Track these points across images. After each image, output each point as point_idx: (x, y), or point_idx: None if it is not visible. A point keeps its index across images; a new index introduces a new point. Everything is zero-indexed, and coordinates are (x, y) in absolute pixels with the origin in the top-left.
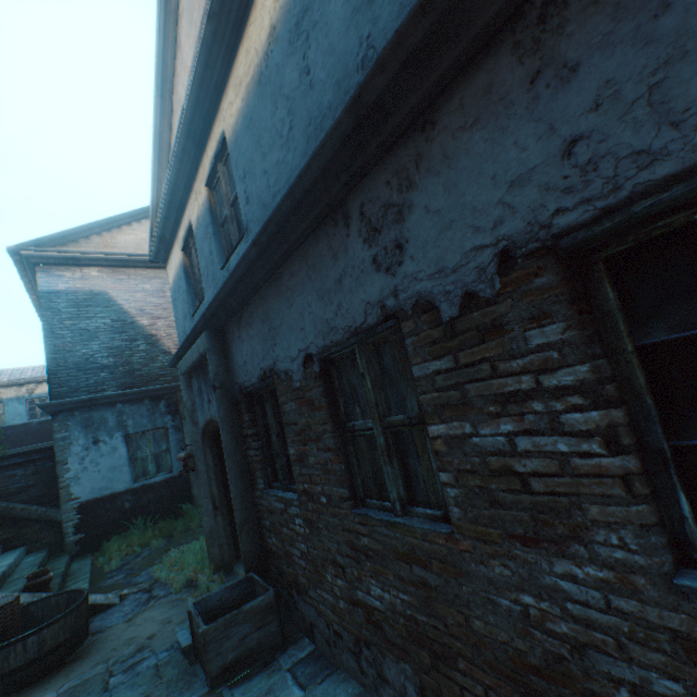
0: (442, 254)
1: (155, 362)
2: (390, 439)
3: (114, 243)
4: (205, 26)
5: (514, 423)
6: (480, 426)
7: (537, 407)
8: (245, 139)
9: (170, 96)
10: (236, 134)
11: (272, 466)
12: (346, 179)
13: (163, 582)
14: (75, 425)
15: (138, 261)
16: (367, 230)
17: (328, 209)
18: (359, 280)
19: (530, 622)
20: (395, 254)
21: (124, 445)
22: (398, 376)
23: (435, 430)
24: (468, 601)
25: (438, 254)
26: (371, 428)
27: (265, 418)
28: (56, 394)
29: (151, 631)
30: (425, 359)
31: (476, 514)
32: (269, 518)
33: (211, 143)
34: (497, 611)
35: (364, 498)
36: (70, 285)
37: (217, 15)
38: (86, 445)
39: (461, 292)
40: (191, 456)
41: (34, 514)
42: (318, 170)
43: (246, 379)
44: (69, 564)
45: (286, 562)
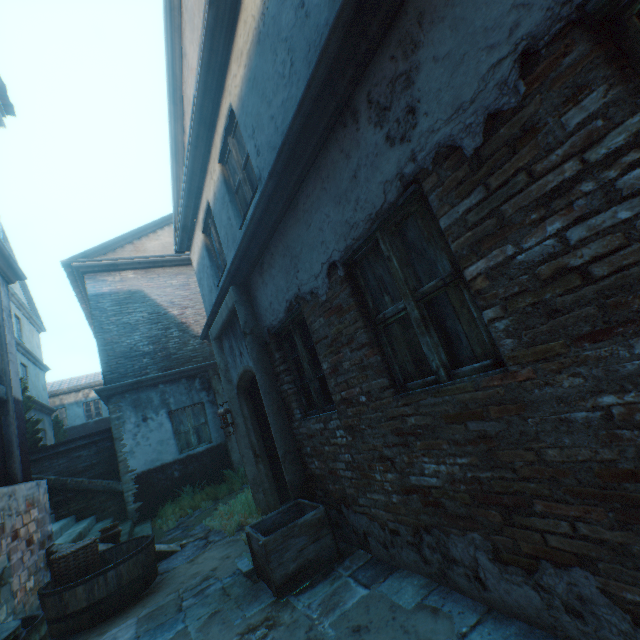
0: (457, 92)
1: (187, 345)
2: (424, 311)
3: (144, 249)
4: (207, 14)
5: (562, 218)
6: (524, 240)
7: (586, 188)
8: (250, 100)
9: (180, 101)
10: (242, 100)
11: (306, 396)
12: (351, 73)
13: (217, 530)
14: (126, 405)
15: (165, 261)
16: (376, 113)
17: (336, 114)
18: (374, 165)
19: (615, 424)
20: (408, 120)
21: (169, 421)
22: (424, 245)
23: (473, 271)
24: (537, 433)
25: (453, 95)
26: (403, 308)
27: (294, 353)
28: (108, 380)
29: (213, 565)
30: (453, 205)
31: (532, 335)
32: (309, 444)
33: (220, 121)
34: (572, 429)
35: (404, 383)
36: (112, 288)
37: (216, 0)
38: (137, 423)
39: (482, 118)
40: (229, 411)
41: (99, 486)
42: (324, 72)
43: (273, 319)
44: (132, 528)
45: (332, 480)
